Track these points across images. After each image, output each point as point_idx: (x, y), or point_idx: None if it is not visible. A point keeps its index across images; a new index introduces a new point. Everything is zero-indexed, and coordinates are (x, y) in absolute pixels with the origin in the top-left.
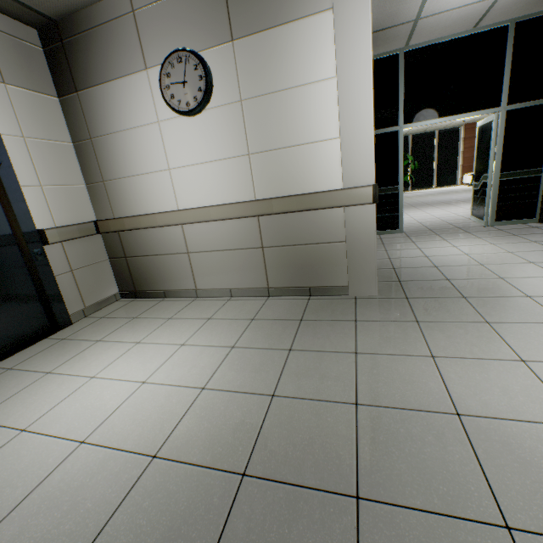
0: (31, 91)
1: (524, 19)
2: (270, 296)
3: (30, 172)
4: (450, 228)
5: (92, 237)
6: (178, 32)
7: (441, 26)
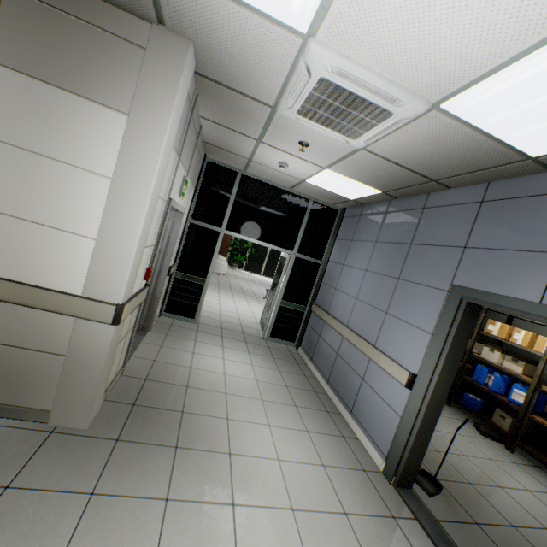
0: None
1: (319, 202)
2: None
3: None
4: (237, 331)
5: None
6: None
7: (269, 174)
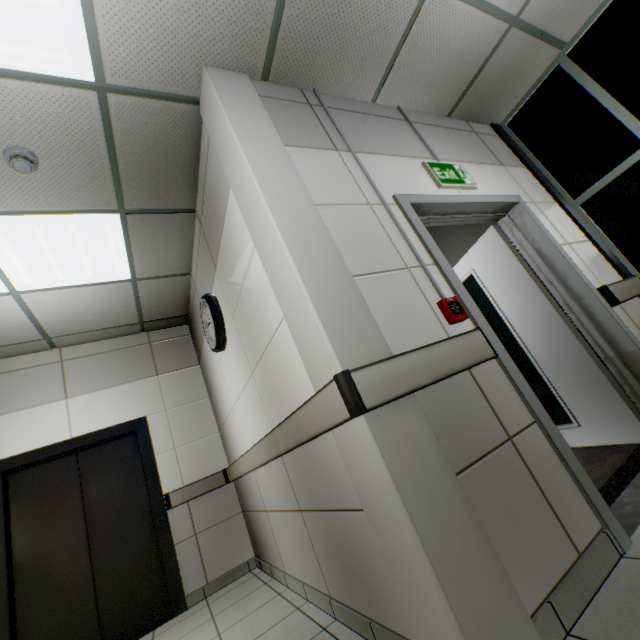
0: (178, 370)
1: None
2: (336, 618)
3: (167, 439)
4: None
5: (223, 487)
6: (205, 284)
7: None
